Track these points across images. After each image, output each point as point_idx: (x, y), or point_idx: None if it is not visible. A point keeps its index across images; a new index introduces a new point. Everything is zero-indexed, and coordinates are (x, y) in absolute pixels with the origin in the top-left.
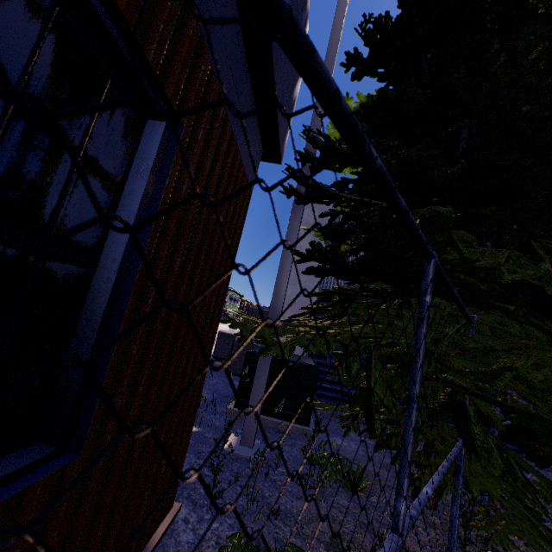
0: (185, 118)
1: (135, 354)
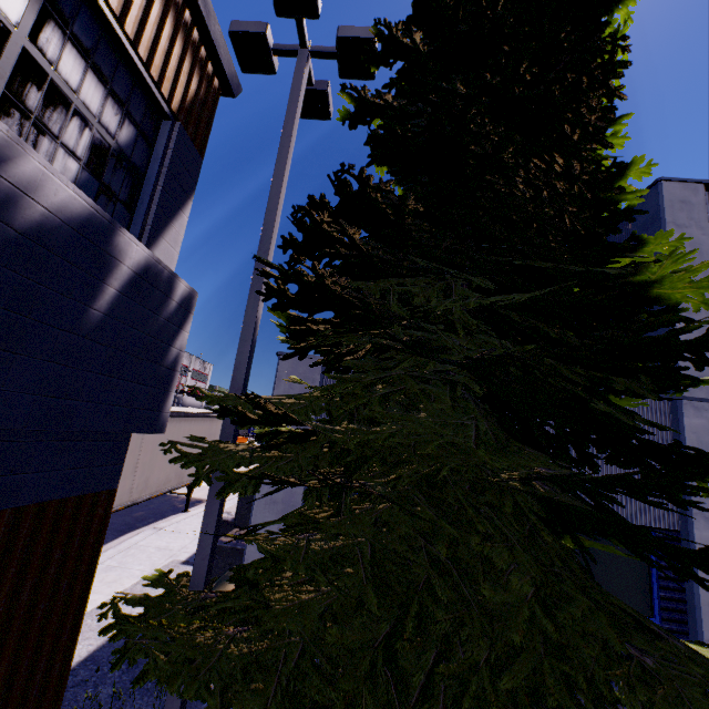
0: None
1: None
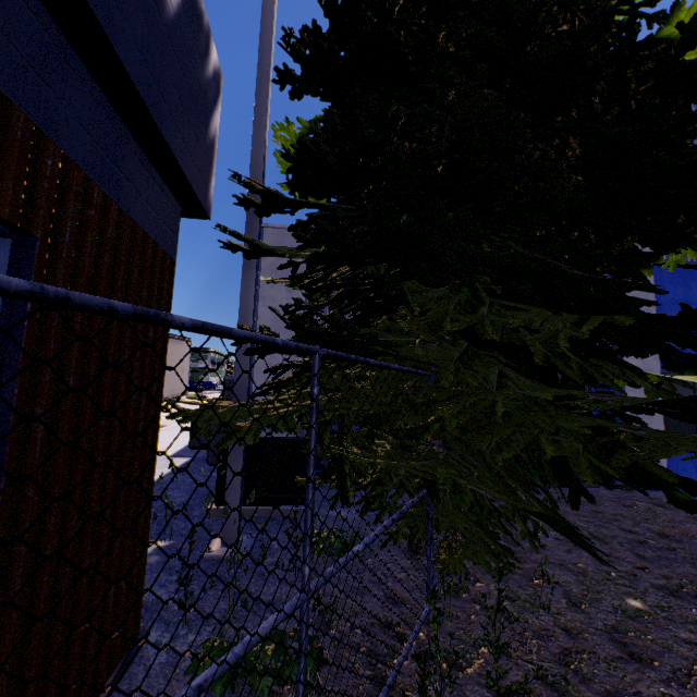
0: (38, 228)
1: (33, 495)
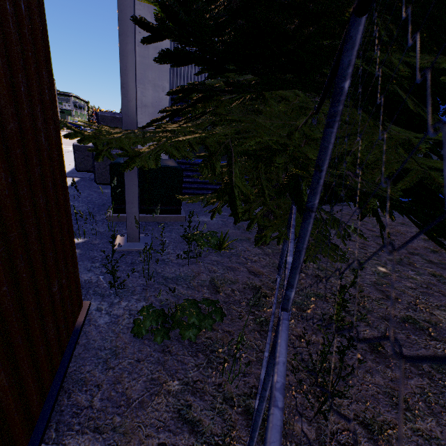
0: None
1: None
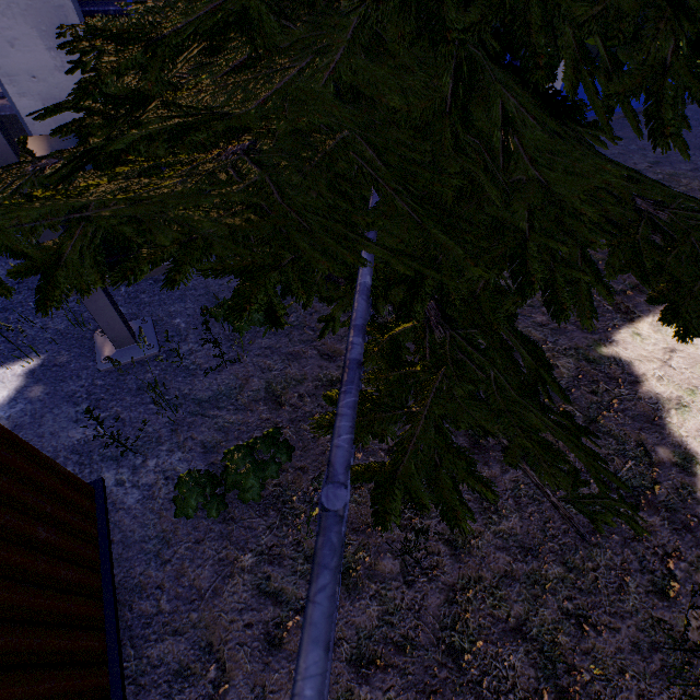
0: None
1: None
